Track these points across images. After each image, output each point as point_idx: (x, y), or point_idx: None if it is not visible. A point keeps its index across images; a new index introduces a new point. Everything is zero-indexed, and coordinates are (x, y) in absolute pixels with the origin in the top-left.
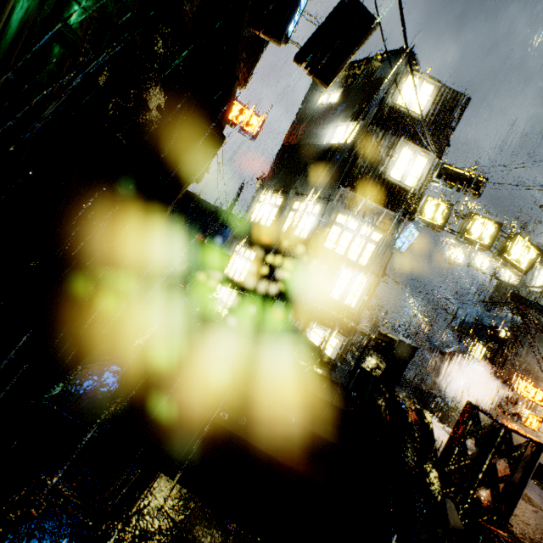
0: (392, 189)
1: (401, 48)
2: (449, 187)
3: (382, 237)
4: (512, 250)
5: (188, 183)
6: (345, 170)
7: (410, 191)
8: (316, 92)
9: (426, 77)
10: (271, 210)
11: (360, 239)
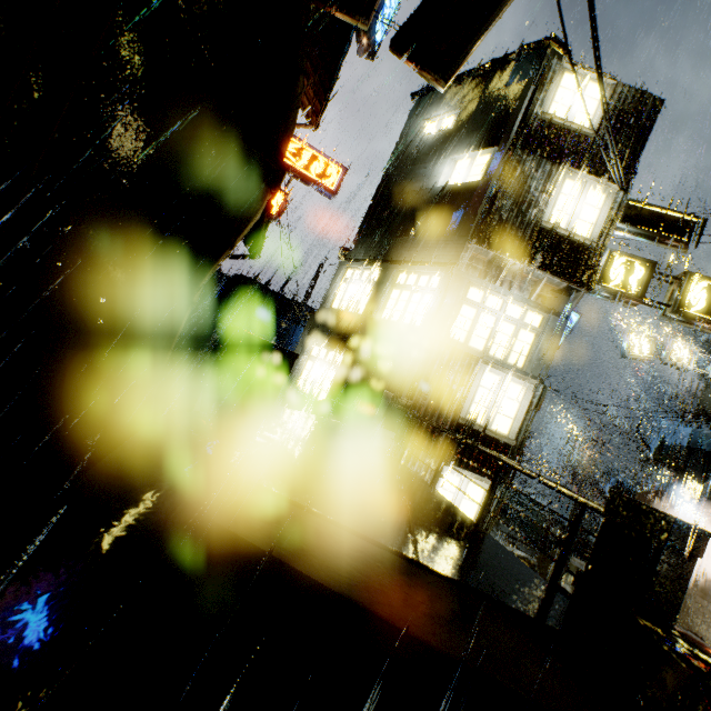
0: (554, 242)
1: (548, 37)
2: (642, 236)
3: (542, 318)
4: None
5: (229, 244)
6: (476, 219)
7: (583, 244)
8: (420, 119)
9: (591, 73)
10: (363, 290)
11: (507, 324)
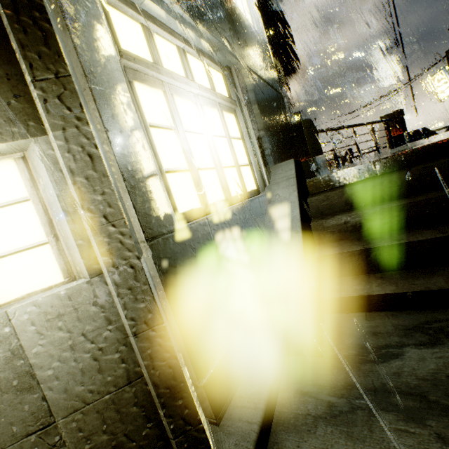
0: None
1: None
2: None
3: None
4: None
5: None
6: None
7: None
8: None
9: None
10: None
11: None
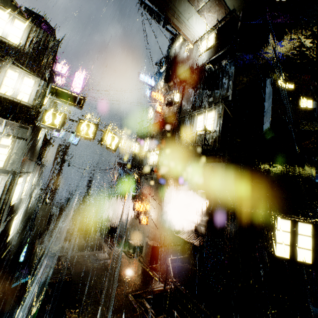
0: (5, 102)
1: None
2: (61, 102)
3: (12, 141)
4: (106, 139)
5: None
6: None
7: (24, 104)
8: None
9: (15, 15)
10: None
11: None
